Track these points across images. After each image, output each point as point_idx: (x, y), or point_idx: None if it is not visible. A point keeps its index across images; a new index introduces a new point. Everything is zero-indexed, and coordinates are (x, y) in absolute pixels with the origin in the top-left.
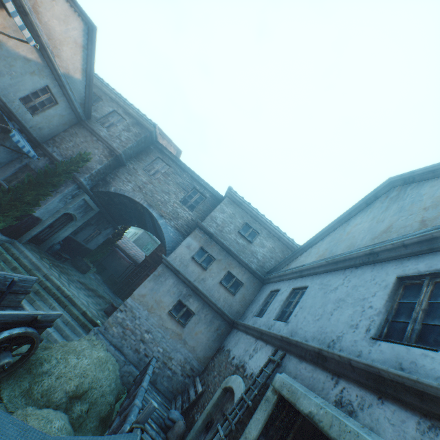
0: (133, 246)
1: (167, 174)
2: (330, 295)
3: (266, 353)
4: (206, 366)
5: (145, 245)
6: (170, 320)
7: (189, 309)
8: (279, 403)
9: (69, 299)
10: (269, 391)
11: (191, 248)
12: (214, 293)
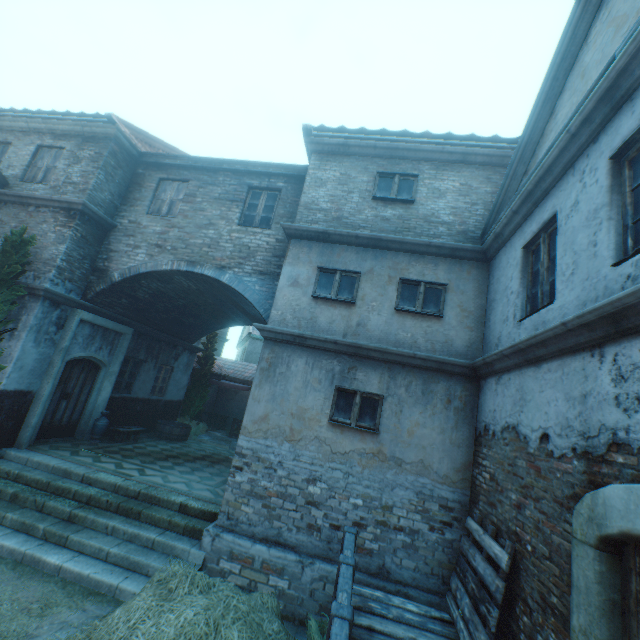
0: (246, 366)
1: (190, 197)
2: None
3: None
4: (471, 485)
5: None
6: (341, 435)
7: (366, 394)
8: None
9: (143, 497)
10: None
11: (301, 283)
12: (398, 336)
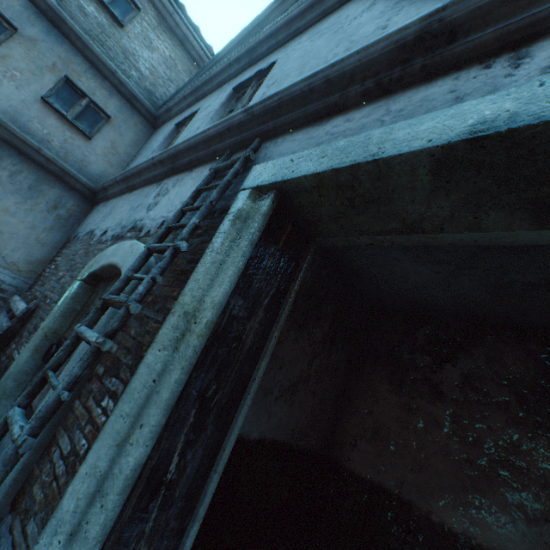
0: None
1: None
2: (358, 22)
3: (196, 179)
4: (38, 277)
5: None
6: None
7: None
8: (274, 218)
9: None
10: (241, 202)
11: None
12: (31, 124)
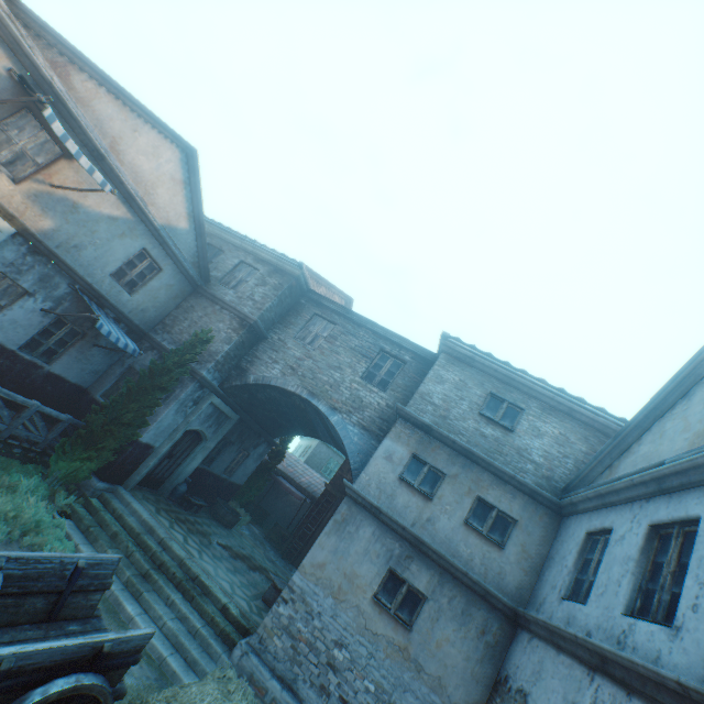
0: (305, 469)
1: (332, 338)
2: None
3: None
4: None
5: (324, 464)
6: (378, 614)
7: (412, 587)
8: None
9: (198, 582)
10: None
11: (394, 459)
12: (458, 547)
